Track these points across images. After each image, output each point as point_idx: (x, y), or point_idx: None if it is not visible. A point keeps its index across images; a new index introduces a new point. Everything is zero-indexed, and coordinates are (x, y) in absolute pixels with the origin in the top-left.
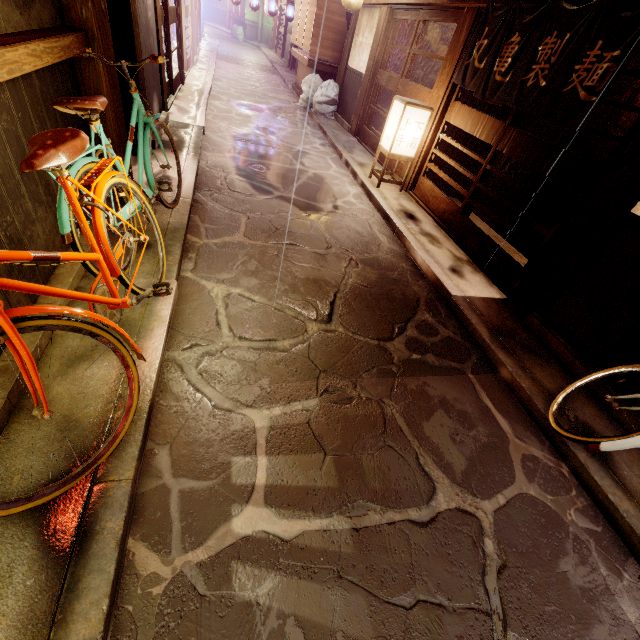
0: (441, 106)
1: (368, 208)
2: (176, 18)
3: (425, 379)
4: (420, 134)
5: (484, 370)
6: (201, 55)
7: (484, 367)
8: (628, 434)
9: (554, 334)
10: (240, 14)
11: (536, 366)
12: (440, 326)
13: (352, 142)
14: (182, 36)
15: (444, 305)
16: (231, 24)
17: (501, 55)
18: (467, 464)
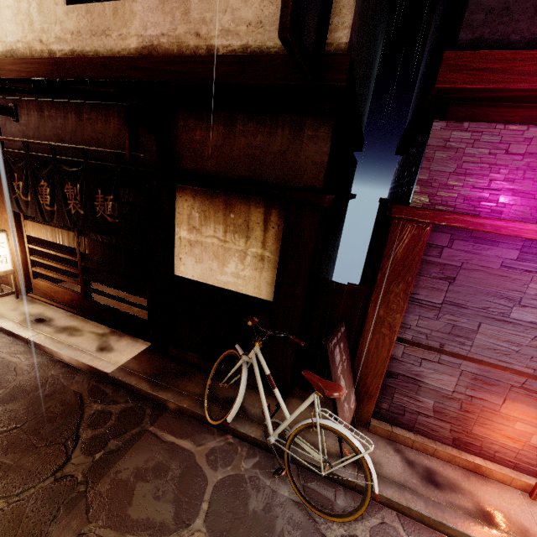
0: (13, 225)
1: None
2: None
3: (115, 468)
4: (6, 251)
5: (159, 414)
6: None
7: (158, 411)
8: (233, 403)
9: (187, 353)
10: None
11: (187, 383)
12: (111, 406)
13: None
14: None
15: (107, 383)
16: None
17: (40, 193)
18: (174, 506)
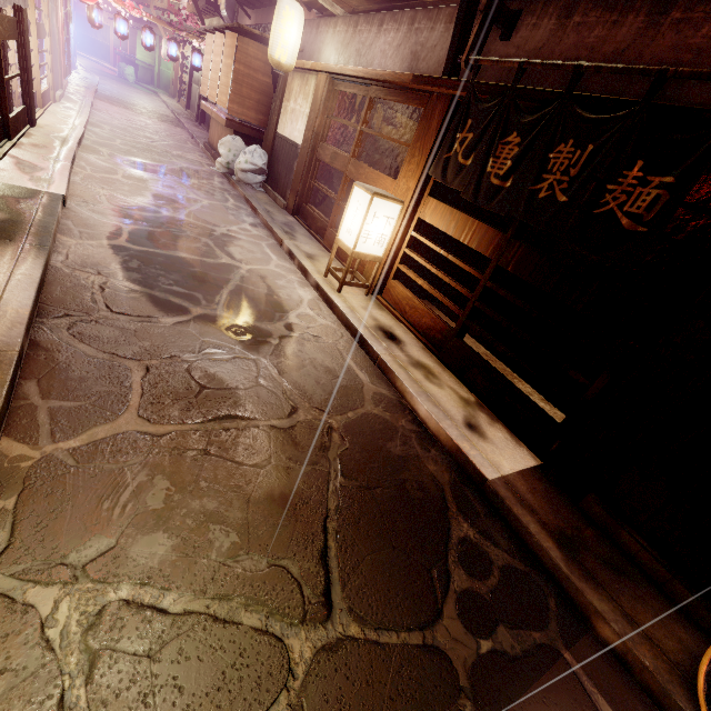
0: (413, 200)
1: (332, 323)
2: (17, 33)
3: (520, 710)
4: (389, 230)
5: (575, 629)
6: (70, 90)
7: (572, 621)
8: None
9: (630, 532)
10: (129, 52)
11: (635, 603)
12: (488, 544)
13: (291, 223)
14: (29, 60)
15: (476, 492)
16: (117, 61)
17: (496, 155)
18: None
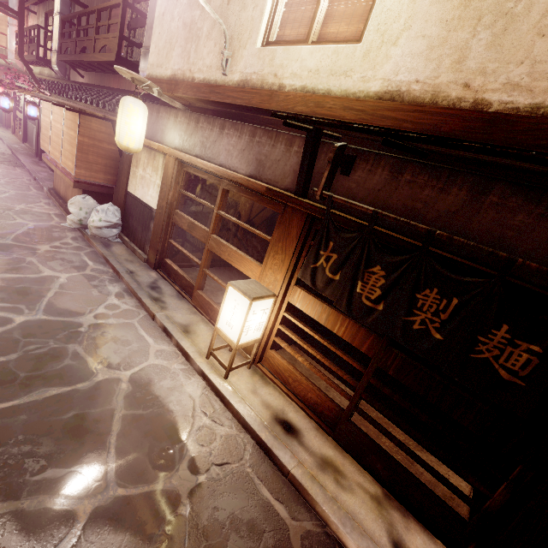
0: (282, 289)
1: (230, 428)
2: None
3: None
4: (265, 317)
5: None
6: None
7: None
8: None
9: None
10: None
11: None
12: None
13: (156, 282)
14: None
15: None
16: None
17: (364, 280)
18: None
